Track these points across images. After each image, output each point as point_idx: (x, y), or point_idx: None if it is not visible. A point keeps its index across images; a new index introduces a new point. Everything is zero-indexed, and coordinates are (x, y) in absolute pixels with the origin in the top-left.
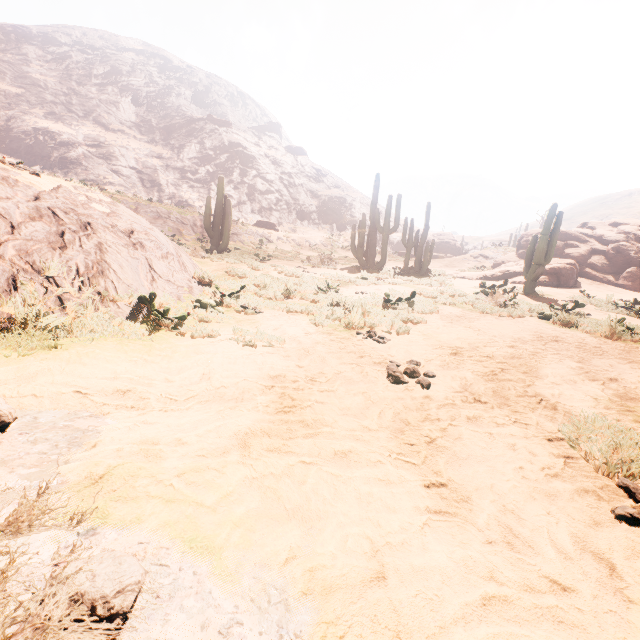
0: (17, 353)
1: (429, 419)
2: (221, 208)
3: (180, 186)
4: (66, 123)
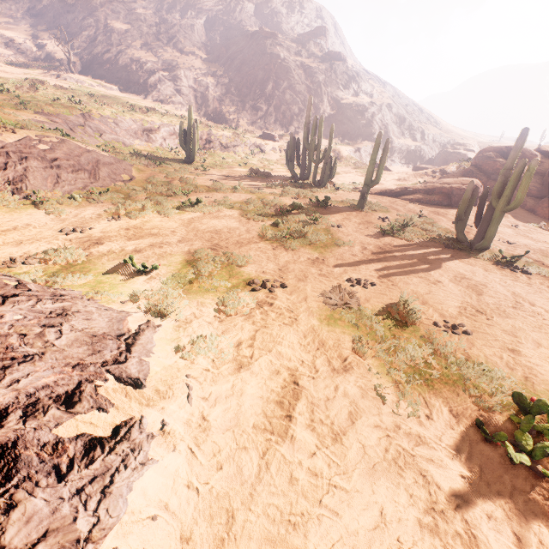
0: None
1: (38, 240)
2: (191, 130)
3: (223, 101)
4: (153, 51)
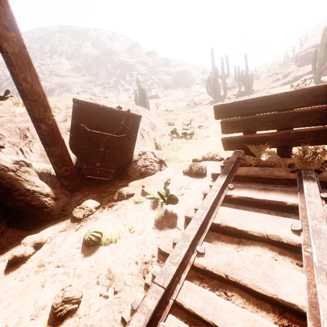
0: (174, 151)
1: None
2: (141, 94)
3: (105, 92)
4: (45, 81)
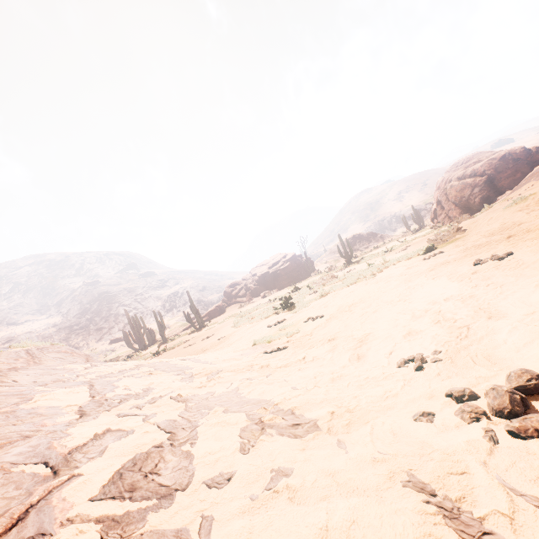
0: None
1: None
2: None
3: (70, 338)
4: None
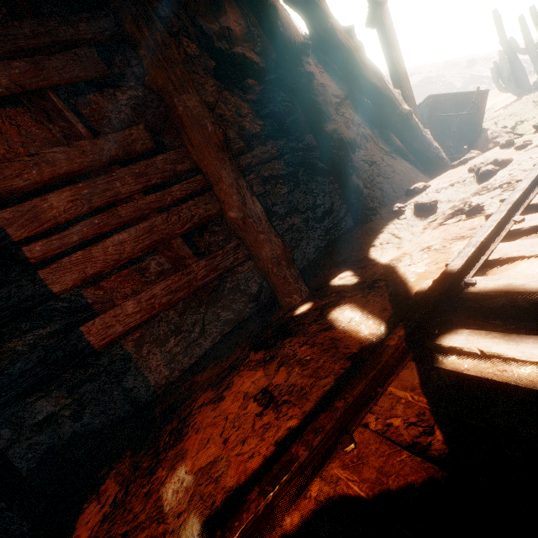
0: None
1: None
2: None
3: None
4: None
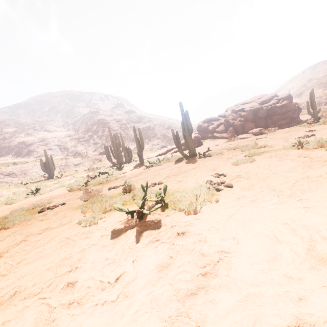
0: None
1: None
2: (48, 161)
3: (77, 146)
4: (32, 135)
